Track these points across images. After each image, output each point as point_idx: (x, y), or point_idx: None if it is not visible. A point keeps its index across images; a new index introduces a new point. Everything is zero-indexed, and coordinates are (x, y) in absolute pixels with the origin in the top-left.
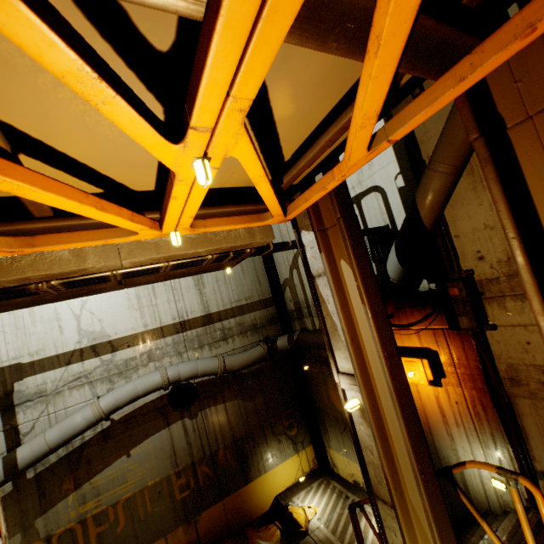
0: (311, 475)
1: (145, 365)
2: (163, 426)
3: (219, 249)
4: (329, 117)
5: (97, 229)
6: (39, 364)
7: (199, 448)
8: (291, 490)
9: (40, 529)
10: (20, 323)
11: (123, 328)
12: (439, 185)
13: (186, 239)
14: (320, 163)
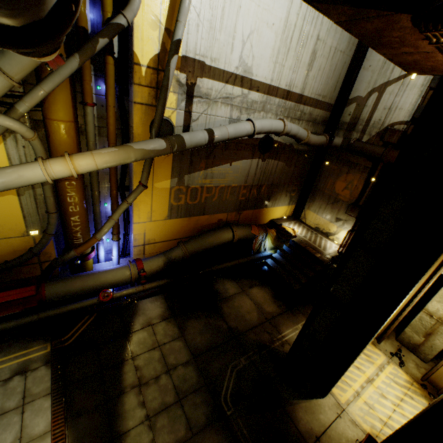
0: (289, 218)
1: (259, 111)
2: (250, 157)
3: None
4: None
5: None
6: (213, 71)
7: (257, 179)
8: (279, 220)
9: (185, 181)
10: (213, 24)
11: (261, 74)
12: None
13: None
14: None
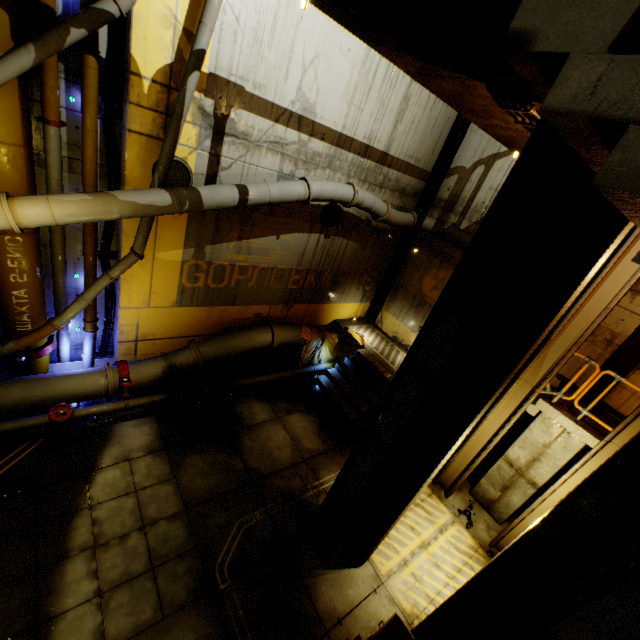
0: (360, 320)
1: (324, 168)
2: (307, 231)
3: None
4: None
5: None
6: (256, 102)
7: (317, 262)
8: (346, 321)
9: (206, 254)
10: (260, 35)
11: (328, 116)
12: None
13: None
14: None
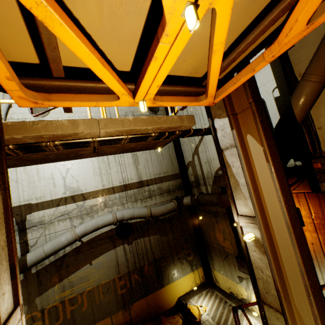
0: (201, 286)
1: (102, 209)
2: (112, 248)
3: (160, 128)
4: (269, 6)
5: (92, 94)
6: (41, 204)
7: (133, 263)
8: (188, 294)
9: (38, 304)
10: (31, 179)
11: (90, 186)
12: (310, 91)
13: (140, 119)
14: (243, 59)
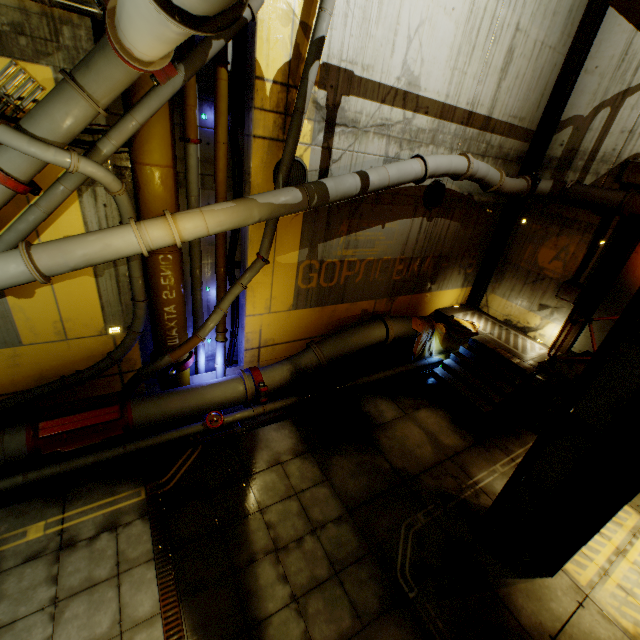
0: (462, 307)
1: (427, 145)
2: (410, 215)
3: None
4: None
5: None
6: (364, 85)
7: (419, 249)
8: (448, 310)
9: (319, 253)
10: (368, 12)
11: (432, 87)
12: None
13: None
14: None
